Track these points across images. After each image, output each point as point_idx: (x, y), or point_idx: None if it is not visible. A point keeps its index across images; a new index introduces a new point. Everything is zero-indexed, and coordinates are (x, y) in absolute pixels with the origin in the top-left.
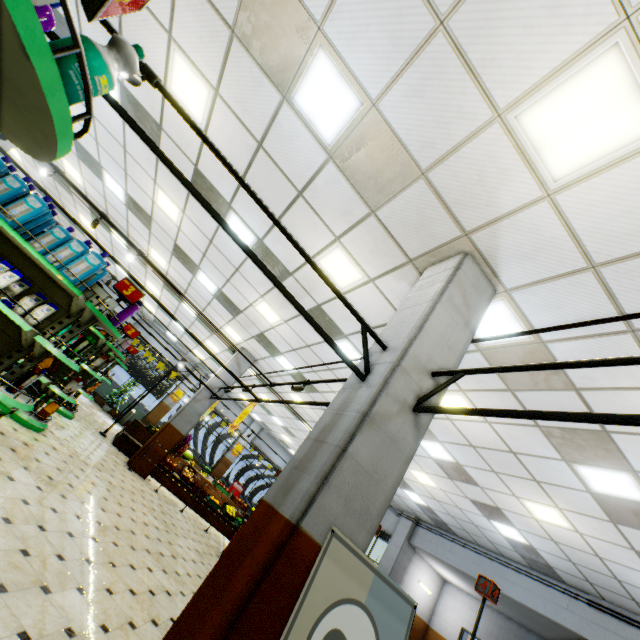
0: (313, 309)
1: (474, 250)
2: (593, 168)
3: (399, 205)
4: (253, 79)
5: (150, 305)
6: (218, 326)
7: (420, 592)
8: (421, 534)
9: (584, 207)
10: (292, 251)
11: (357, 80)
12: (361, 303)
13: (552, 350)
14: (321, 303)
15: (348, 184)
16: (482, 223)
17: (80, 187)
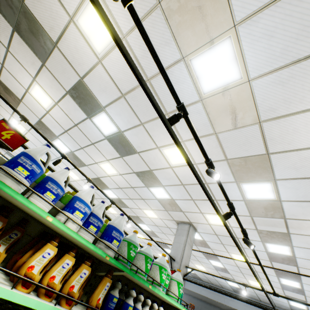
0: (135, 216)
1: (192, 224)
2: (217, 224)
3: (175, 212)
4: (137, 180)
5: None
6: None
7: None
8: None
9: (215, 228)
10: (133, 205)
11: (170, 195)
12: (155, 221)
13: (207, 242)
14: (139, 216)
15: (161, 204)
16: (195, 222)
17: None
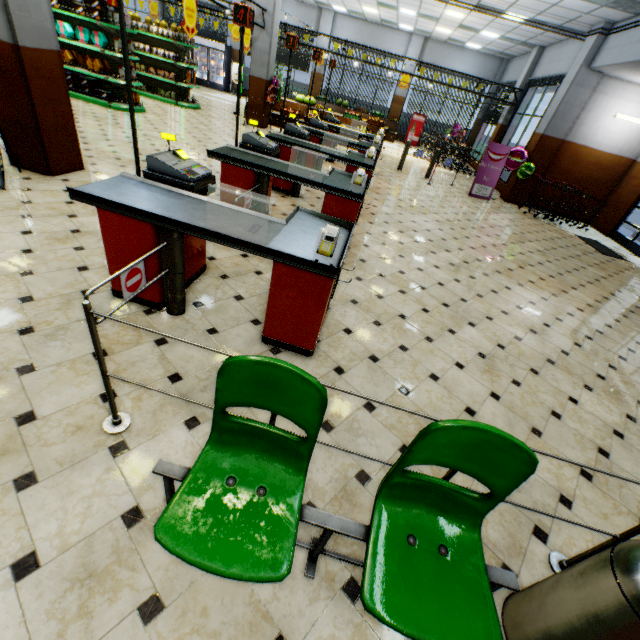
0: None
1: None
2: None
3: None
4: None
5: None
6: None
7: (619, 128)
8: (607, 46)
9: None
10: None
11: None
12: None
13: None
14: None
15: None
16: None
17: None
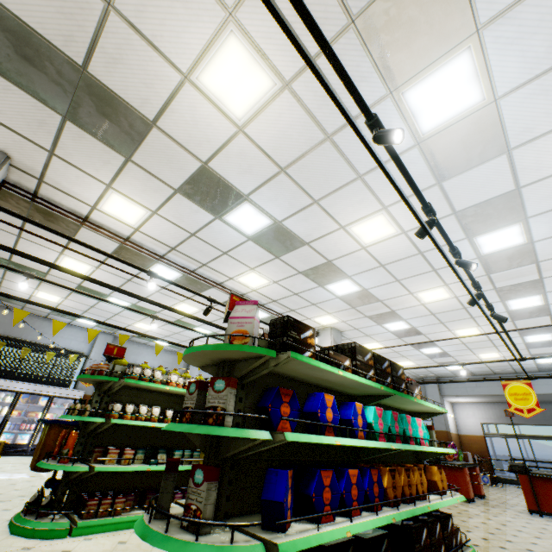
0: (525, 282)
1: None
2: None
3: None
4: None
5: (148, 325)
6: (302, 319)
7: (450, 419)
8: (447, 386)
9: None
10: None
11: None
12: None
13: None
14: (548, 277)
15: None
16: None
17: (121, 227)
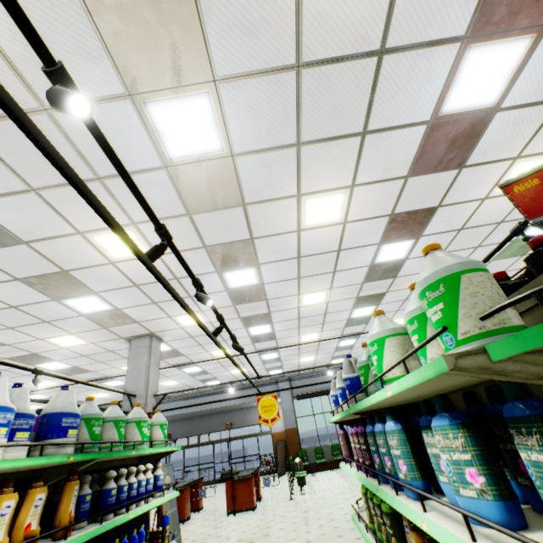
0: (26, 355)
1: (155, 335)
2: (194, 325)
3: (123, 327)
4: (27, 292)
5: None
6: None
7: None
8: None
9: (191, 329)
10: (18, 337)
11: (113, 304)
12: (81, 349)
13: (179, 350)
14: (38, 352)
15: (92, 321)
16: (160, 331)
17: None
